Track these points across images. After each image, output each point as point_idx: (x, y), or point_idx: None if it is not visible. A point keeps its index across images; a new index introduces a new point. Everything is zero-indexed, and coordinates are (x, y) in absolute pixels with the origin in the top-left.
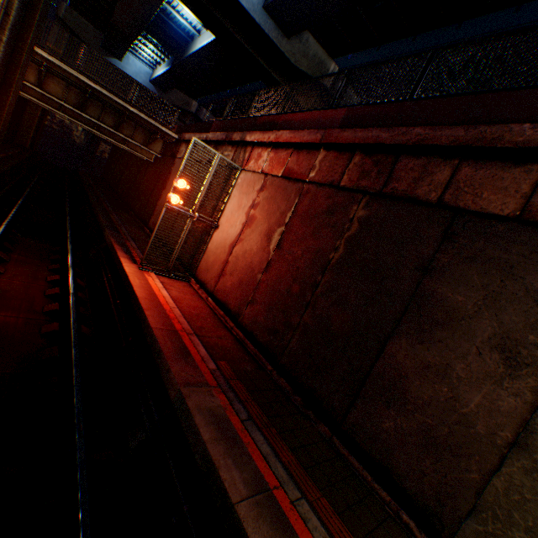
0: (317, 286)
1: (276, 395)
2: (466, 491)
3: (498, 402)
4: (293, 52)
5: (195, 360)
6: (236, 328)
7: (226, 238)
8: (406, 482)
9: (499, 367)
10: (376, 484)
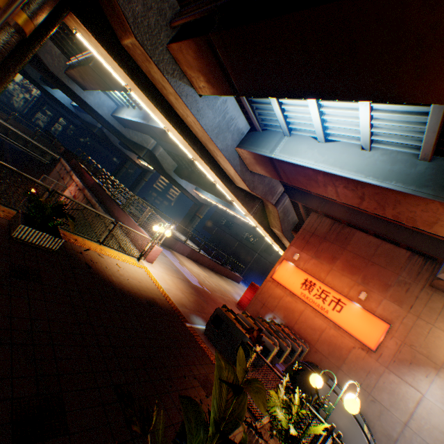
0: None
1: None
2: None
3: None
4: (129, 133)
5: None
6: None
7: None
8: None
9: None
10: None
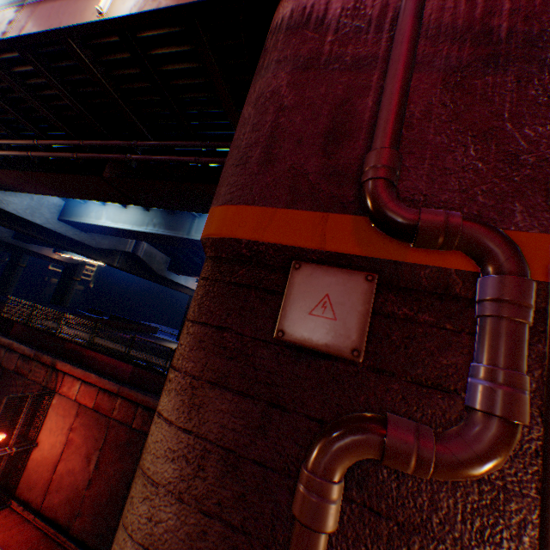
0: (126, 496)
1: None
2: None
3: None
4: (94, 239)
5: None
6: (70, 540)
7: (49, 455)
8: None
9: None
10: None
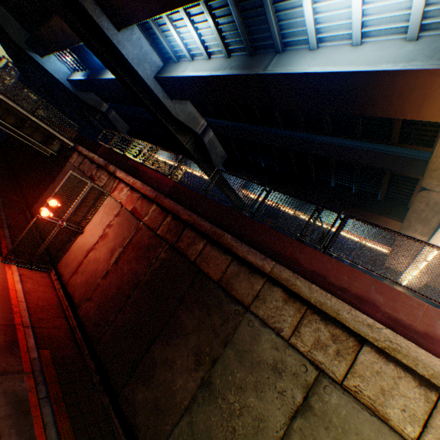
0: (130, 297)
1: (81, 375)
2: (164, 436)
3: (188, 384)
4: (175, 108)
5: (21, 350)
6: (74, 318)
7: (86, 243)
8: (140, 433)
9: (193, 364)
10: (124, 436)
